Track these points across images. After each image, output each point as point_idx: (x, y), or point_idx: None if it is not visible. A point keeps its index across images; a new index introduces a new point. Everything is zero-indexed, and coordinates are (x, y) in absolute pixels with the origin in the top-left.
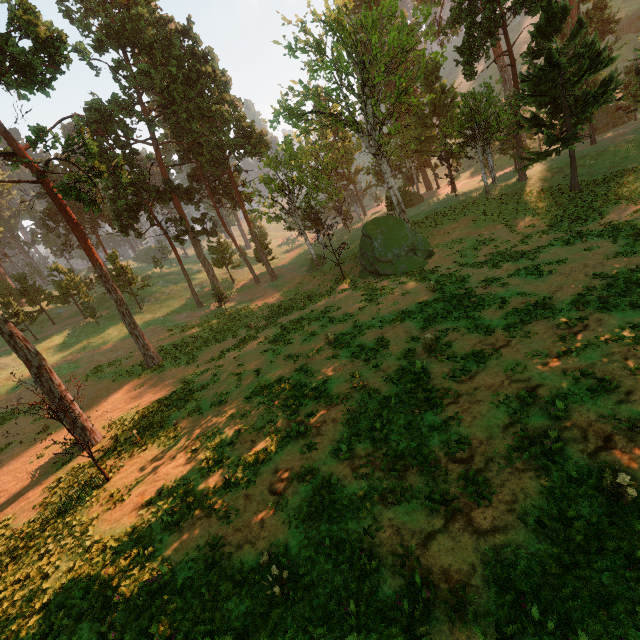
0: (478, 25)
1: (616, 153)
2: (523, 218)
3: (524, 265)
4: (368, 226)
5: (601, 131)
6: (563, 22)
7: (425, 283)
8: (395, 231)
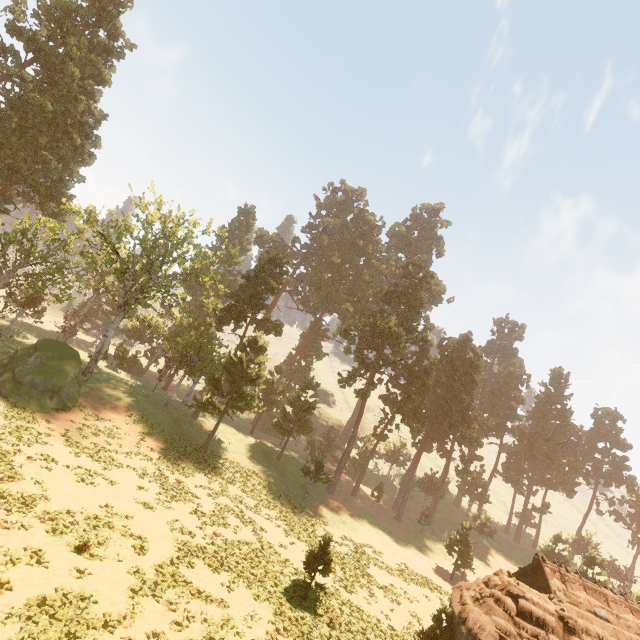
0: (233, 308)
1: (247, 446)
2: (158, 440)
3: (93, 467)
4: (49, 342)
5: (267, 432)
6: (261, 348)
7: (4, 421)
8: (63, 365)
